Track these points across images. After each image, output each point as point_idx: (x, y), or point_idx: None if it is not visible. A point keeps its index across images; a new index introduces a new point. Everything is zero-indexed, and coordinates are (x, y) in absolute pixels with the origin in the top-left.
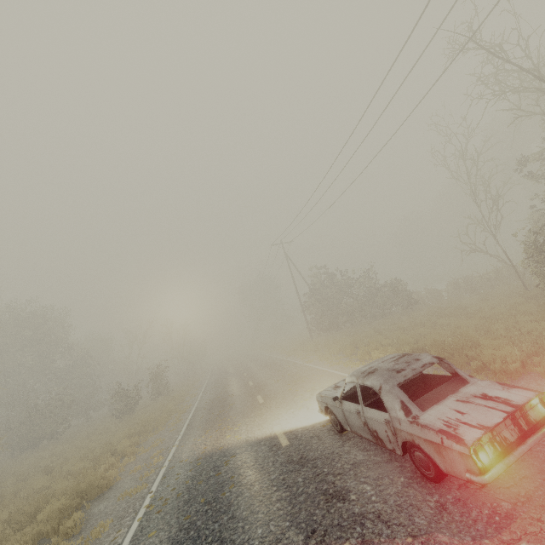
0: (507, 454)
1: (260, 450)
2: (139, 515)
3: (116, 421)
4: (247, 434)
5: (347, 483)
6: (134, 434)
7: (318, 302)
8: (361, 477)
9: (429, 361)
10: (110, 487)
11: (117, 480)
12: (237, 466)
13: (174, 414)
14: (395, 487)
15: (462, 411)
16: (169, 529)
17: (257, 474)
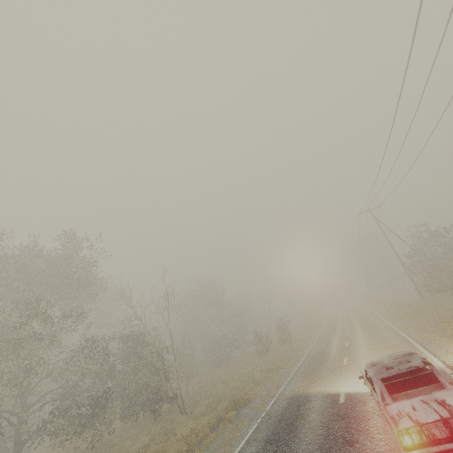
0: (436, 445)
1: (325, 402)
2: (258, 421)
3: (258, 357)
4: (323, 388)
5: (359, 437)
6: (265, 370)
7: (421, 263)
8: (370, 436)
9: (416, 364)
10: (250, 401)
11: (253, 398)
12: (309, 408)
13: (291, 359)
14: (384, 448)
15: (415, 408)
16: (268, 432)
17: (316, 416)
